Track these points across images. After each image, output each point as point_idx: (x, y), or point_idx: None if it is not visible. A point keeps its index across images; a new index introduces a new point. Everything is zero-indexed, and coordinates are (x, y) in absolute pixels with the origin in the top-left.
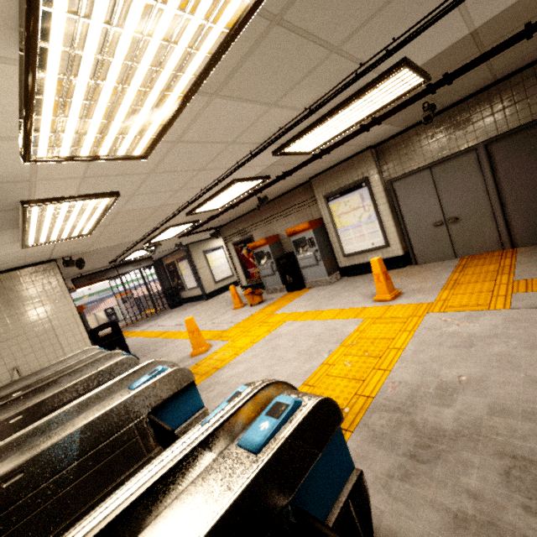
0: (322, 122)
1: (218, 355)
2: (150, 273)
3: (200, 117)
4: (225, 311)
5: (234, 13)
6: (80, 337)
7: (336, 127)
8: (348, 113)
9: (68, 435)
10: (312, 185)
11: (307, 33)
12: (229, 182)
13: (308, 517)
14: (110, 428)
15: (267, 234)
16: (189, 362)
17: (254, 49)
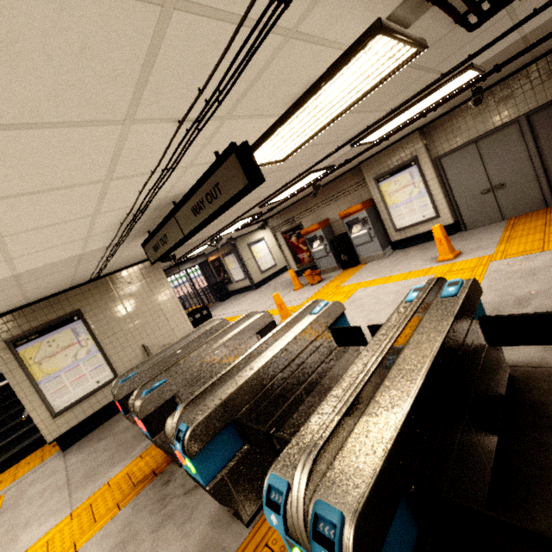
0: (398, 117)
1: None
2: (196, 270)
3: (329, 128)
4: (285, 293)
5: (392, 69)
6: (183, 319)
7: (404, 118)
8: (417, 107)
9: (298, 334)
10: (361, 170)
11: (419, 66)
12: (306, 174)
13: (487, 316)
14: (314, 333)
15: (316, 220)
16: None
17: (386, 82)
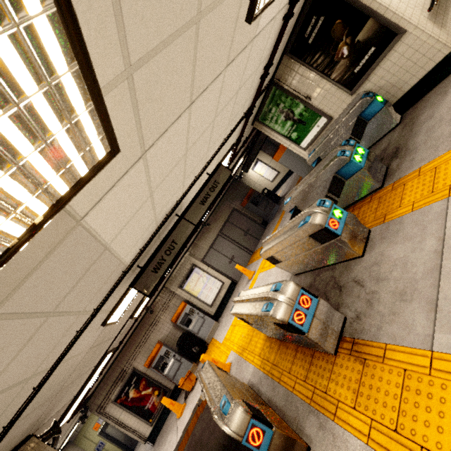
0: None
1: (241, 342)
2: None
3: None
4: (173, 432)
5: None
6: None
7: None
8: None
9: None
10: (167, 287)
11: None
12: None
13: None
14: None
15: (148, 351)
16: (233, 369)
17: None
